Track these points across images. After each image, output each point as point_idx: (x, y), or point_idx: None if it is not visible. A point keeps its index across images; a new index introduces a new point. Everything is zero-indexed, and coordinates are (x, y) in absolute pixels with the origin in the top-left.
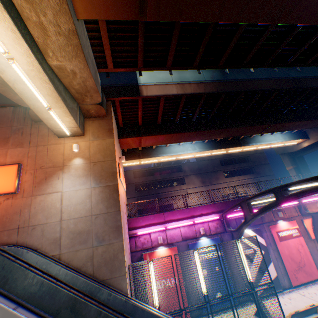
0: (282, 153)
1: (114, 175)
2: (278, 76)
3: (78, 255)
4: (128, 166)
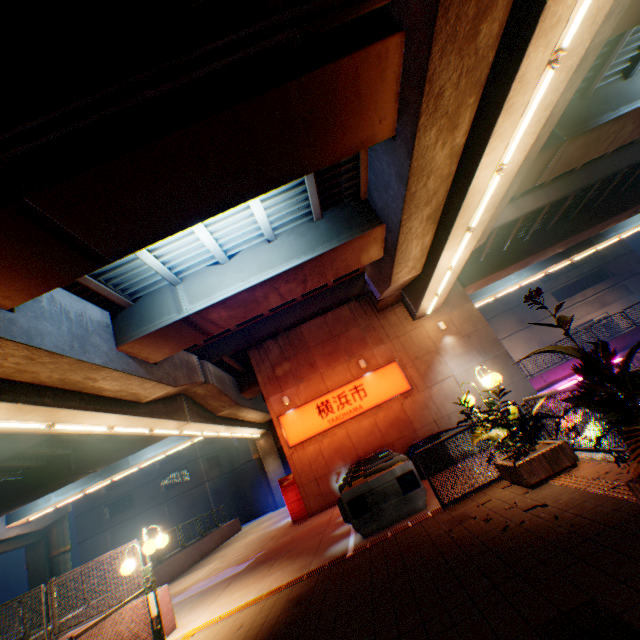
0: None
1: (495, 342)
2: None
3: None
4: None
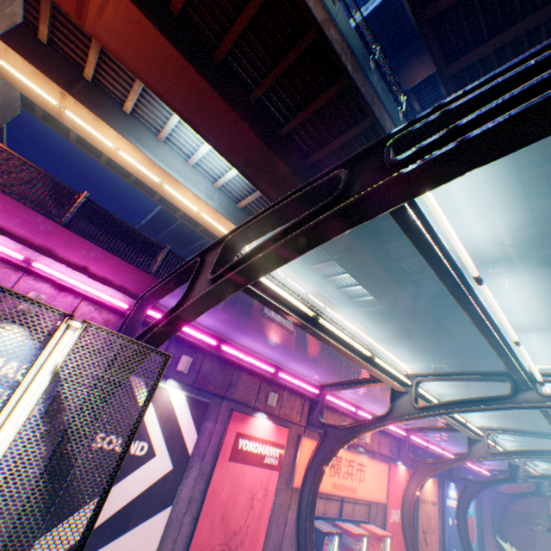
0: None
1: None
2: None
3: None
4: (22, 91)
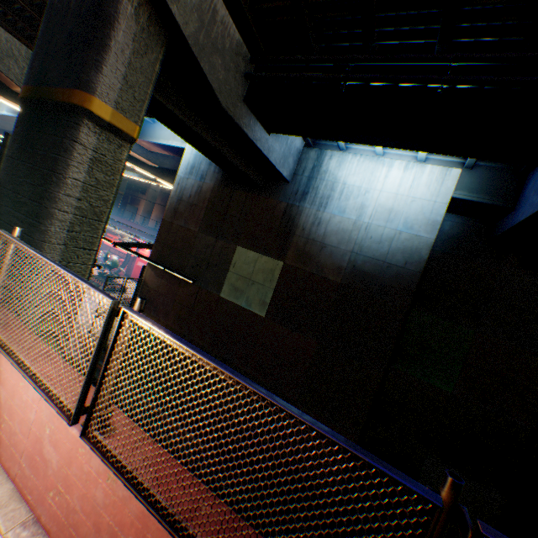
0: None
1: None
2: None
3: None
4: None
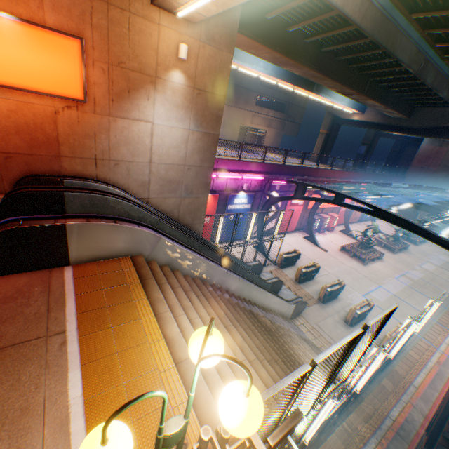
0: (330, 113)
1: (217, 121)
2: (423, 47)
3: (166, 203)
4: None
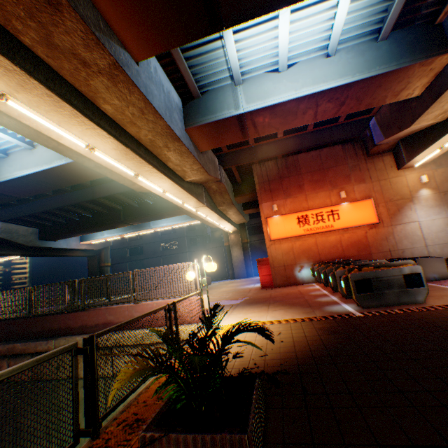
0: None
1: None
2: None
3: None
4: None
